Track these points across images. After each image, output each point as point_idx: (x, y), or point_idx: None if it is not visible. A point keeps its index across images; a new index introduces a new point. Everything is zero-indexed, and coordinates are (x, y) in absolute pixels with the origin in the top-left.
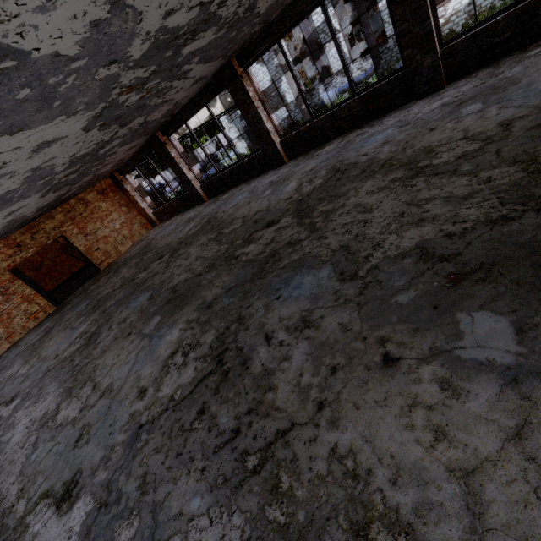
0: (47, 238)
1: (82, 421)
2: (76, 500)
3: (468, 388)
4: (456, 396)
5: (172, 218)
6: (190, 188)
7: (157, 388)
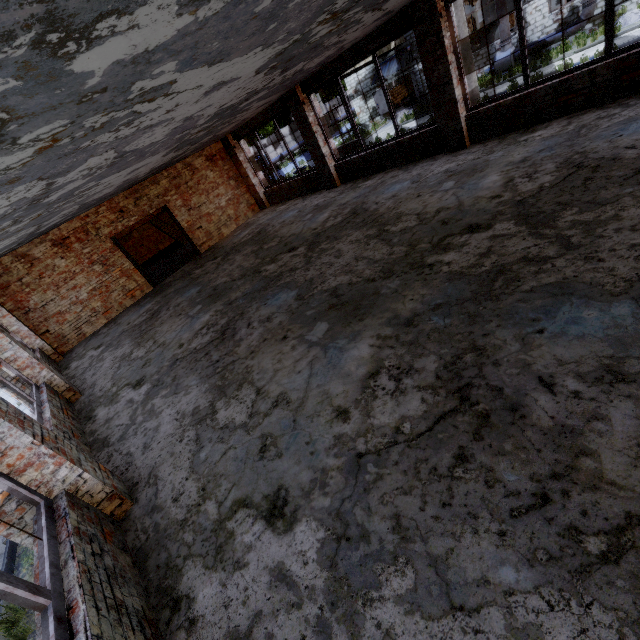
0: (150, 207)
1: (258, 429)
2: (294, 520)
3: None
4: None
5: (288, 202)
6: (321, 167)
7: (366, 413)
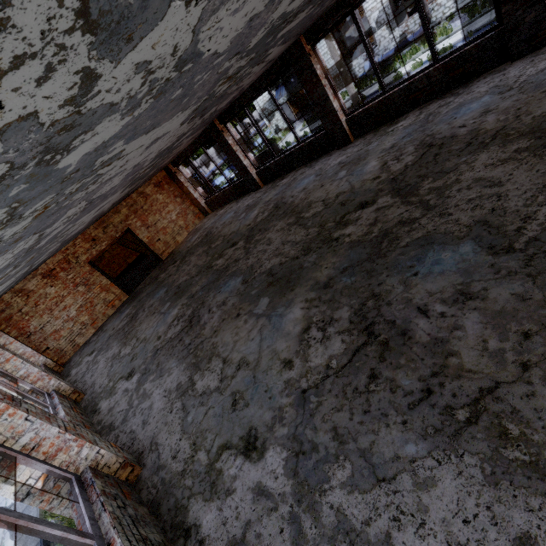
0: (116, 232)
1: (228, 389)
2: (264, 450)
3: None
4: None
5: (226, 206)
6: (246, 175)
7: (304, 359)
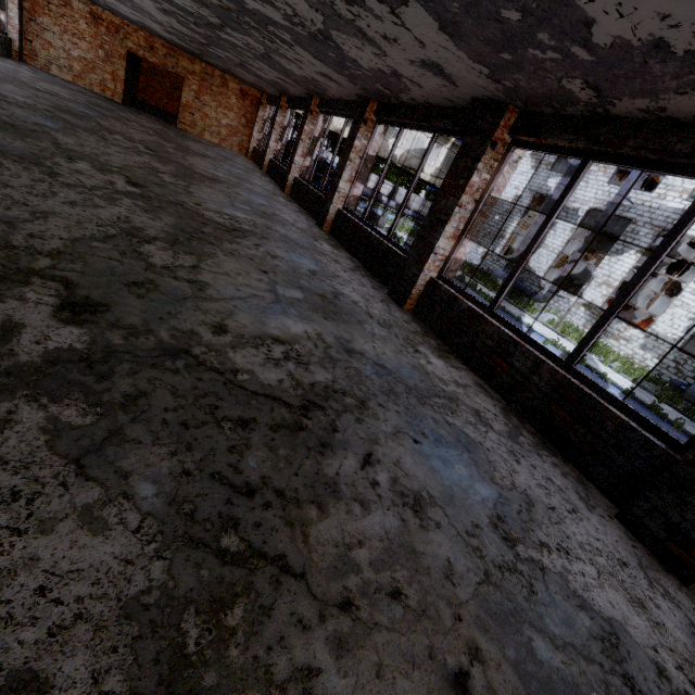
0: (173, 67)
1: None
2: None
3: None
4: None
5: (250, 161)
6: (266, 152)
7: None
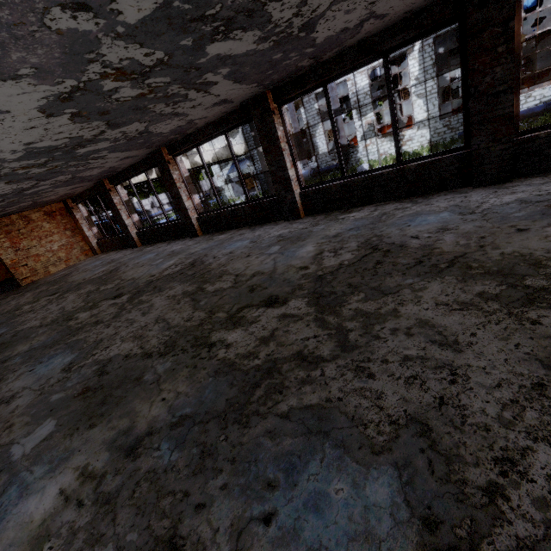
0: None
1: None
2: None
3: None
4: None
5: (110, 252)
6: (127, 232)
7: None
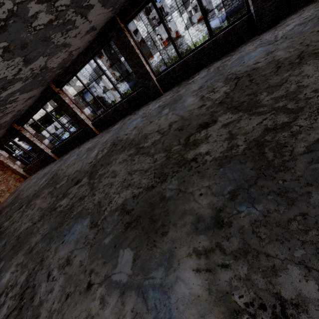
0: None
1: None
2: None
3: (108, 301)
4: (103, 307)
5: (37, 172)
6: (44, 154)
7: None
